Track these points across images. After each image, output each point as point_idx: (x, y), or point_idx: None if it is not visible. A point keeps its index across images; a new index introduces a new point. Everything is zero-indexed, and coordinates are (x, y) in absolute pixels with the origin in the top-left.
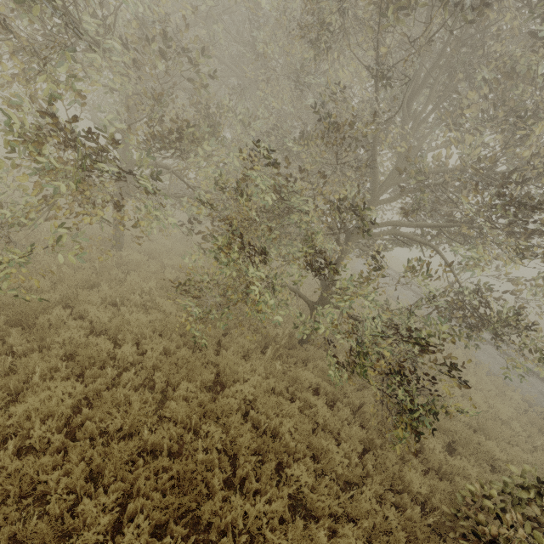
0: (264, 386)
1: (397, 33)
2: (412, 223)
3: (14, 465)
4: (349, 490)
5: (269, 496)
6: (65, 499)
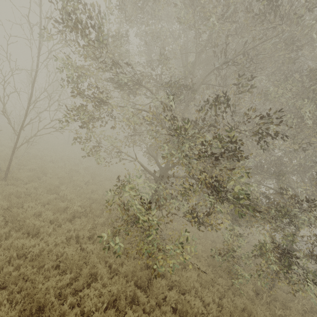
0: None
1: None
2: None
3: None
4: None
5: None
6: None
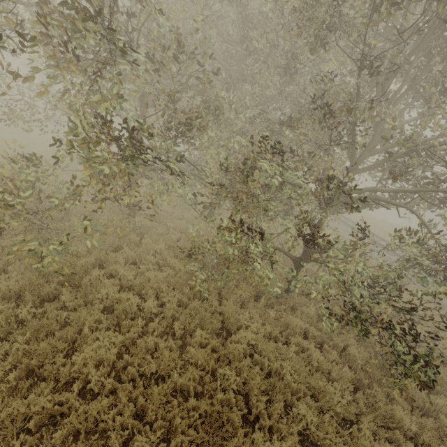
0: (262, 331)
1: (390, 27)
2: (389, 189)
3: (82, 407)
4: (346, 425)
5: (281, 432)
6: (120, 433)
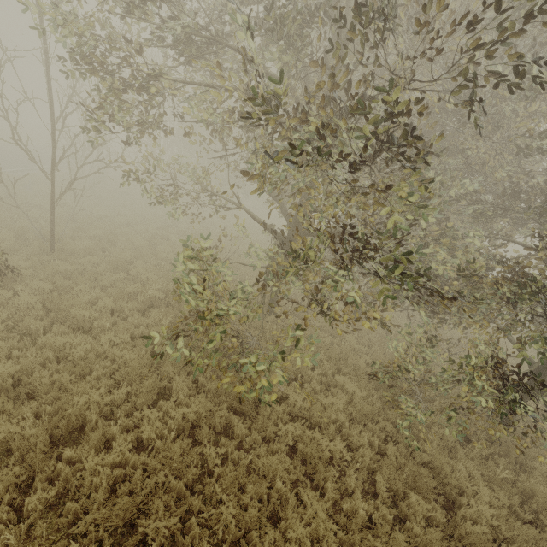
0: (496, 502)
1: None
2: None
3: None
4: None
5: None
6: None
